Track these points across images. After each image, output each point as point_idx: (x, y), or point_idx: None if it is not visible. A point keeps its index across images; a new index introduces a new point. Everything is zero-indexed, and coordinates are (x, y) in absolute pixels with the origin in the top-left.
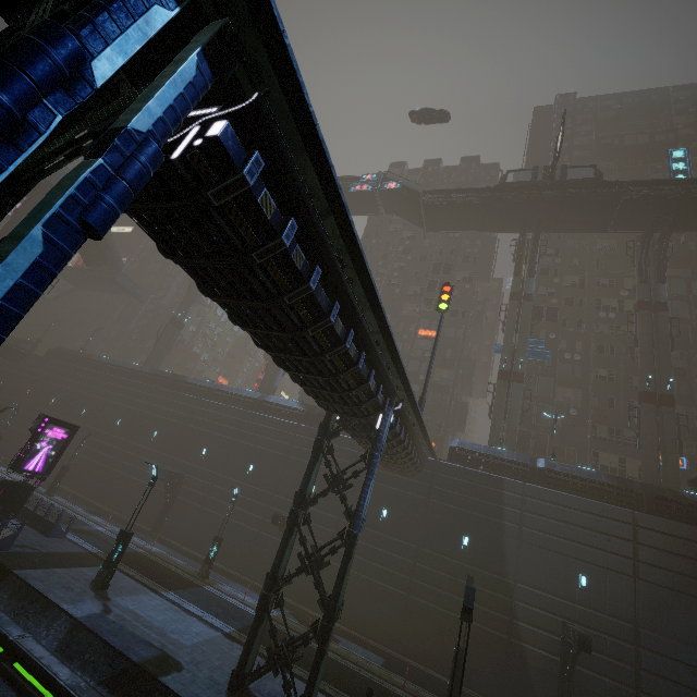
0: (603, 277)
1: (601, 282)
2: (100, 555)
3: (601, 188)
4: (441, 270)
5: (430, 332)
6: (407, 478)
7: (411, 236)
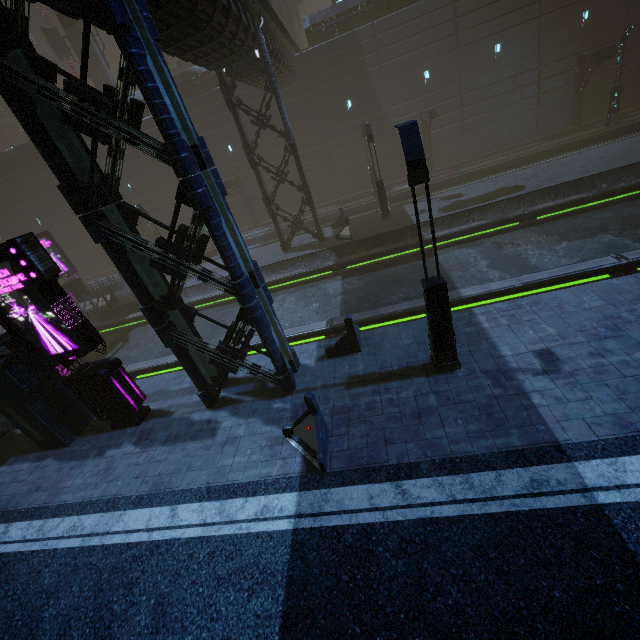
0: None
1: None
2: None
3: None
4: None
5: None
6: (289, 87)
7: None
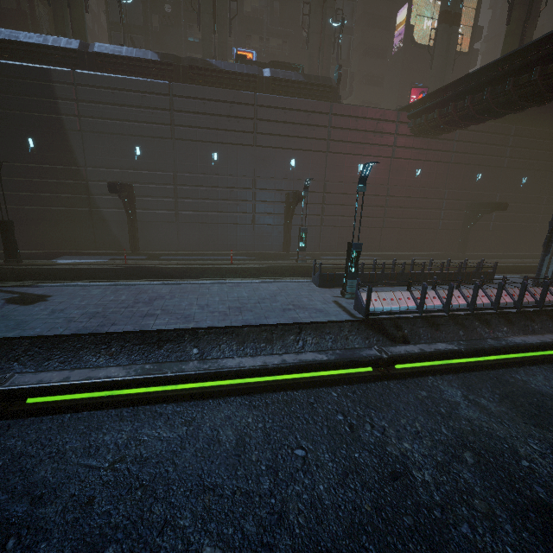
0: None
1: None
2: None
3: None
4: None
5: None
6: None
7: None
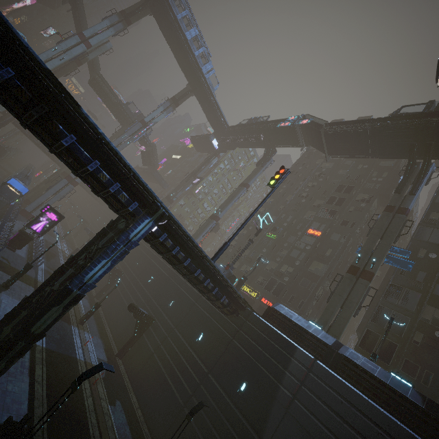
0: None
1: None
2: (39, 283)
3: None
4: (343, 190)
5: (317, 232)
6: (226, 317)
7: (328, 166)
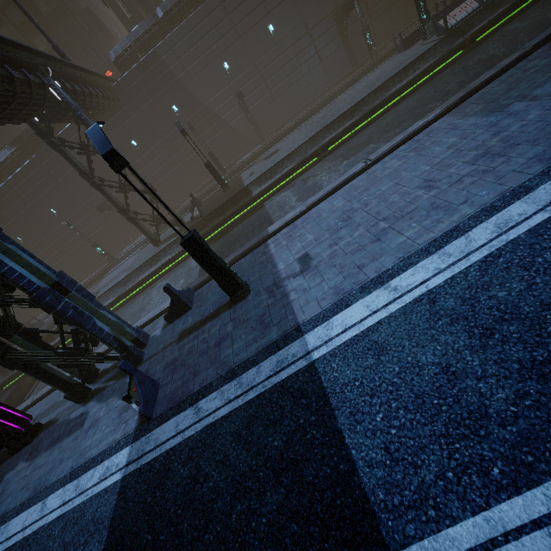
0: None
1: None
2: None
3: None
4: None
5: None
6: (120, 112)
7: None
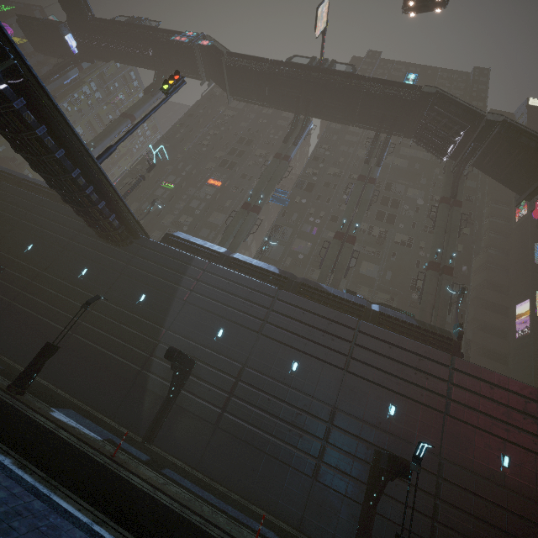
0: (355, 173)
1: (353, 176)
2: None
3: (351, 79)
4: (244, 142)
5: (217, 182)
6: (117, 248)
7: (231, 114)
